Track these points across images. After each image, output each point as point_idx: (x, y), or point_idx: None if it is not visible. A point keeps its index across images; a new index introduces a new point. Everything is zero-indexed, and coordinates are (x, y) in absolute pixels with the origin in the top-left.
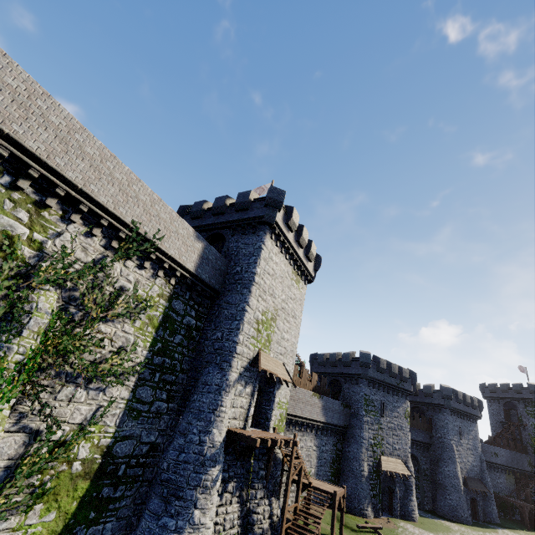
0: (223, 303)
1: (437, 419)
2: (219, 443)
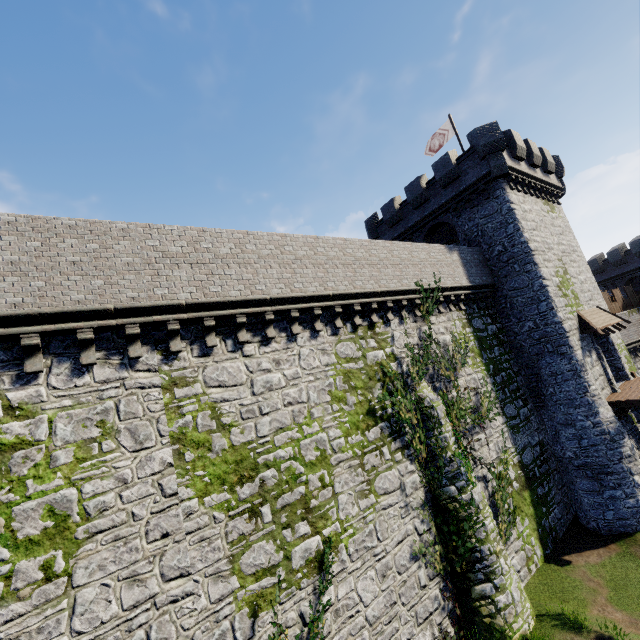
0: (508, 293)
1: None
2: (613, 418)
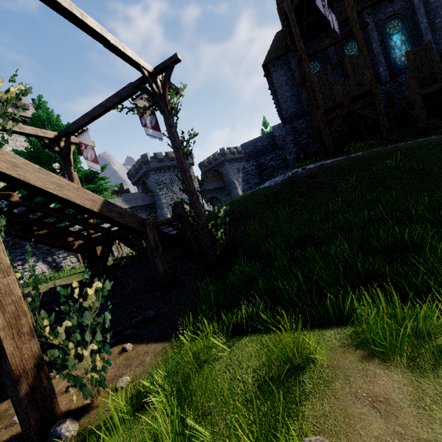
0: None
1: (224, 170)
2: None
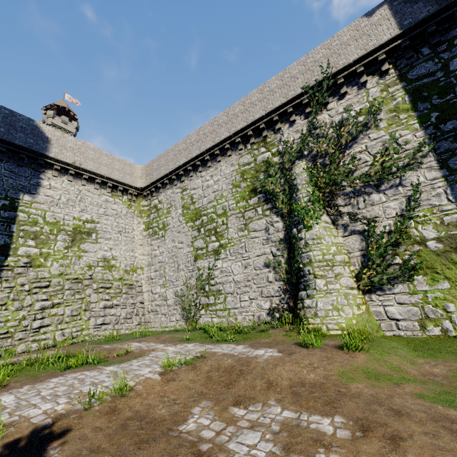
0: None
1: None
2: None
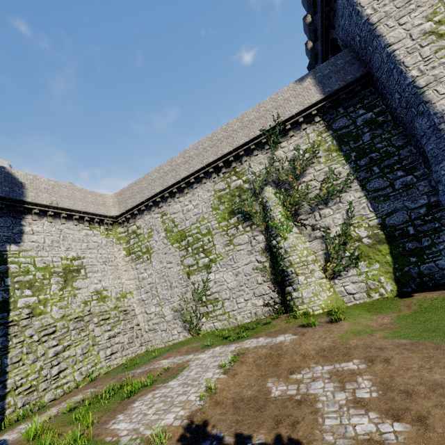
0: (376, 75)
1: None
2: None
